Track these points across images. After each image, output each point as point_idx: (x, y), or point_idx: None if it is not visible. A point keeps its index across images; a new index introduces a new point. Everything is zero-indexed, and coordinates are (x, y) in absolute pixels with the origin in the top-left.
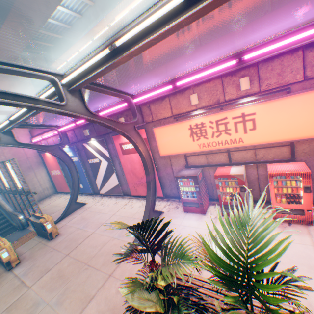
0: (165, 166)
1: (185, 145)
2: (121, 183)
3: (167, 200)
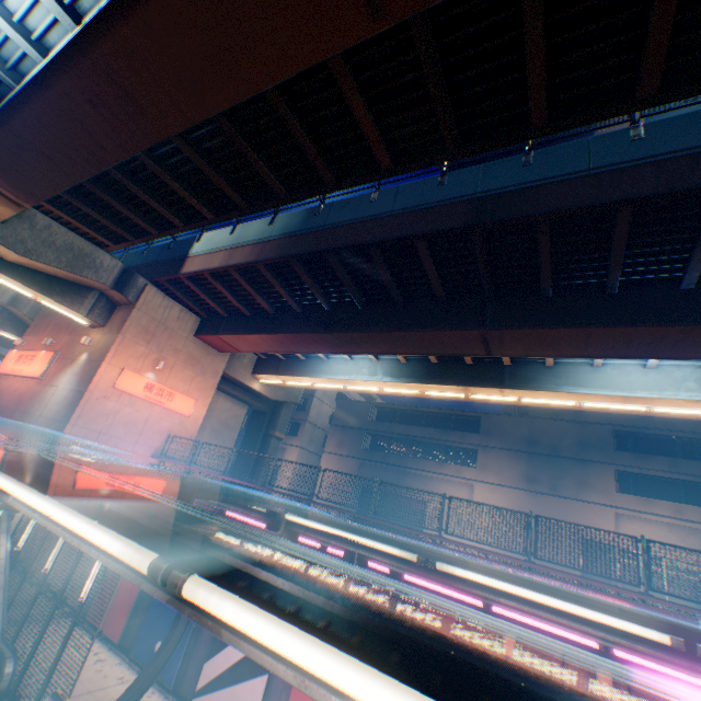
0: None
1: None
2: None
3: None
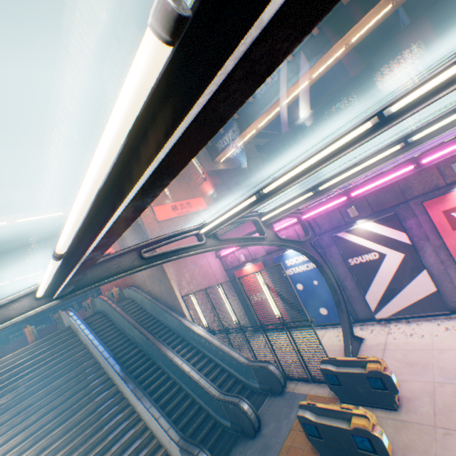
0: None
1: None
2: (438, 289)
3: None
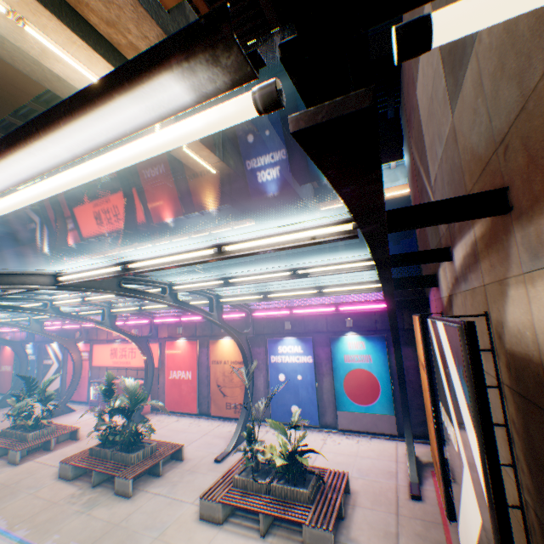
0: (96, 374)
1: (108, 360)
2: (63, 387)
3: (89, 405)
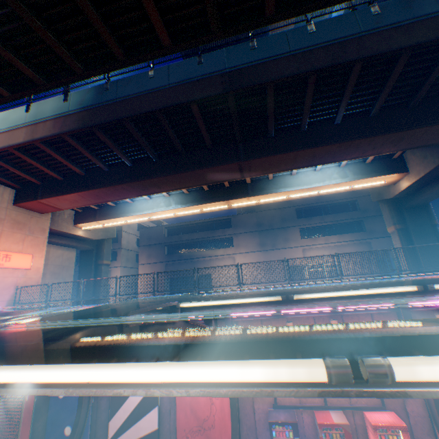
0: (243, 401)
1: None
2: (161, 427)
3: None
